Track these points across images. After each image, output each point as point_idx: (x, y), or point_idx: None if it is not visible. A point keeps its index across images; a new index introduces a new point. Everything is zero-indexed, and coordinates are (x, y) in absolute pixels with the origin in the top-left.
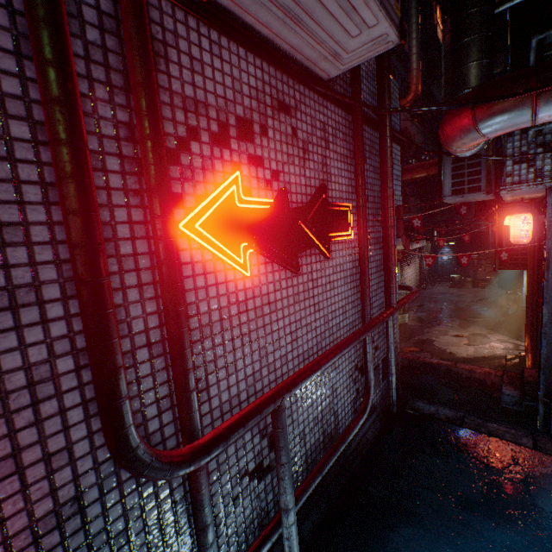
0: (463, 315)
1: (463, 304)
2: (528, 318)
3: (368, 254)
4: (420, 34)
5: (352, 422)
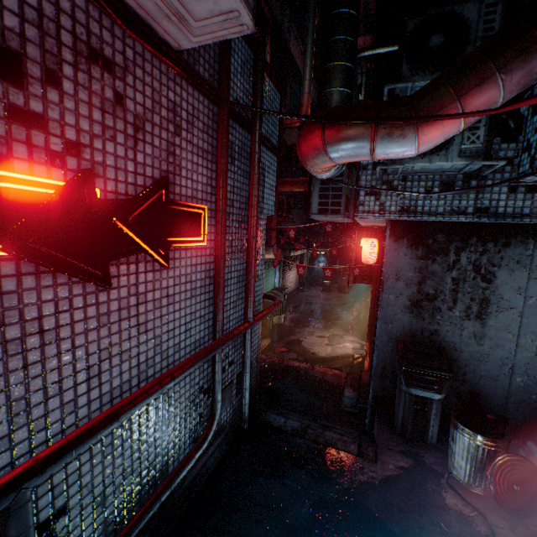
0: (328, 317)
1: (330, 307)
2: (370, 326)
3: (229, 263)
4: (316, 66)
5: (187, 456)
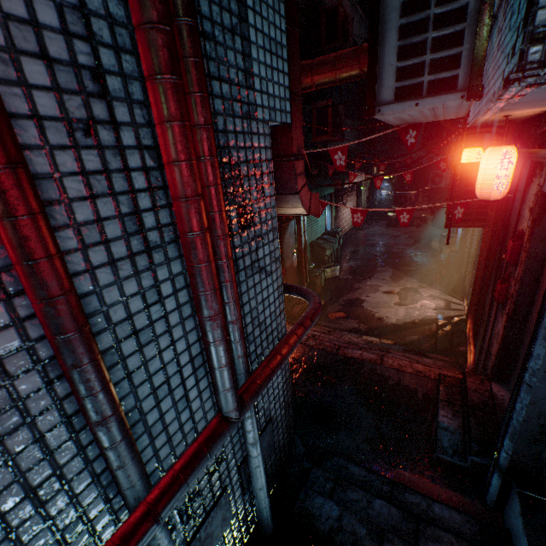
0: (397, 262)
1: (397, 249)
2: (475, 296)
3: (142, 283)
4: None
5: None
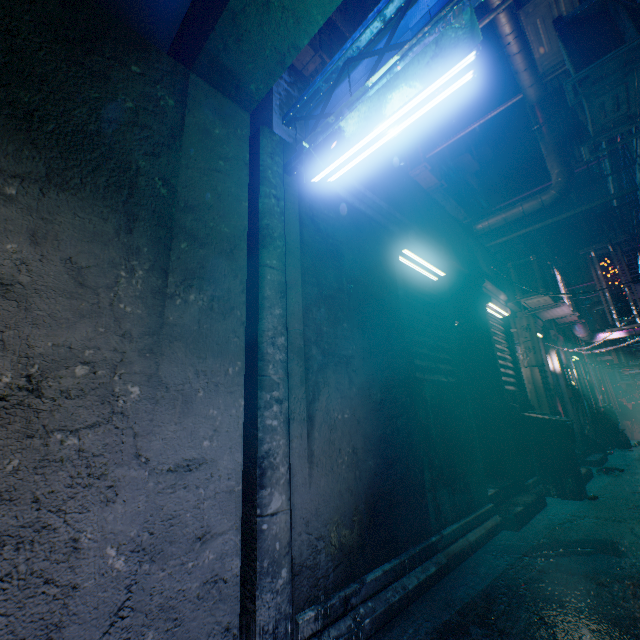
0: None
1: None
2: None
3: None
4: None
5: None
